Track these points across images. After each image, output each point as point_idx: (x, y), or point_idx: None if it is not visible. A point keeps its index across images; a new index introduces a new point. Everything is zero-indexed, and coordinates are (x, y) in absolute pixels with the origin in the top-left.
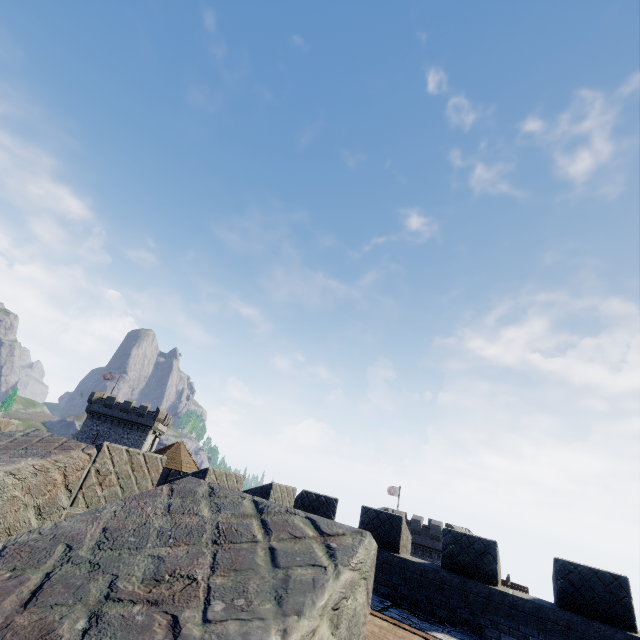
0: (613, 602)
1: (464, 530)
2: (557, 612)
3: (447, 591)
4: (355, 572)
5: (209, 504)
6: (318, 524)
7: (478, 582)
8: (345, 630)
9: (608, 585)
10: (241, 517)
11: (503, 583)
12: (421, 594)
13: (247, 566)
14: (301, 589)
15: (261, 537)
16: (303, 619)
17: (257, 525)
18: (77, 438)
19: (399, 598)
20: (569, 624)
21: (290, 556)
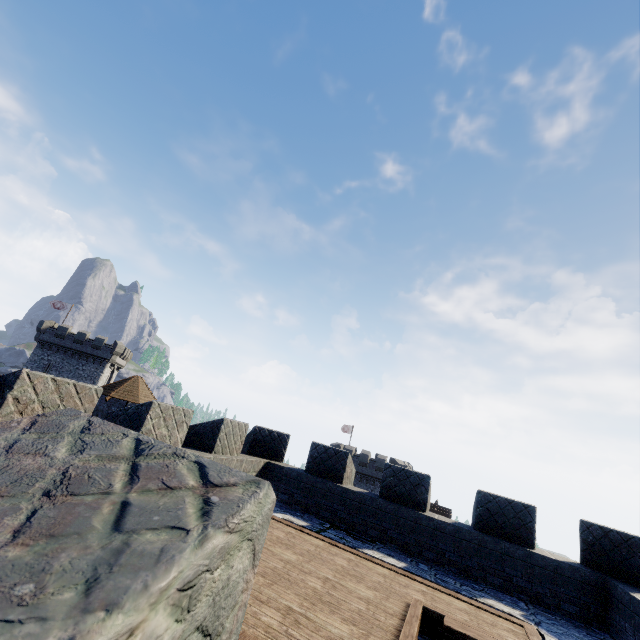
0: (520, 526)
1: (405, 464)
2: (473, 533)
3: (381, 516)
4: (233, 535)
5: (73, 442)
6: (207, 471)
7: (409, 509)
8: (206, 608)
9: (518, 512)
10: (107, 460)
11: (432, 506)
12: (358, 518)
13: (73, 529)
14: (136, 565)
15: (119, 487)
16: (116, 615)
17: (123, 471)
18: (26, 367)
19: (338, 521)
20: (481, 543)
21: (146, 514)
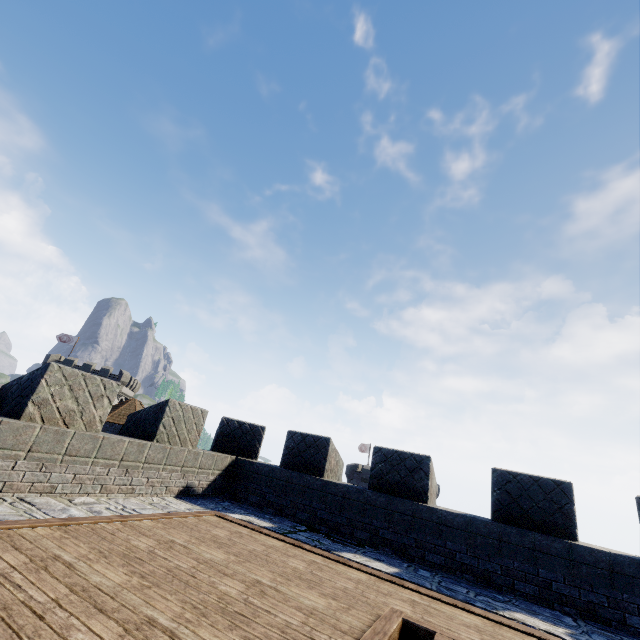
0: (553, 510)
1: None
2: (489, 525)
3: (370, 512)
4: None
5: None
6: None
7: (405, 499)
8: None
9: (549, 493)
10: None
11: None
12: (342, 517)
13: None
14: None
15: None
16: None
17: None
18: None
19: (318, 523)
20: (502, 536)
21: None
